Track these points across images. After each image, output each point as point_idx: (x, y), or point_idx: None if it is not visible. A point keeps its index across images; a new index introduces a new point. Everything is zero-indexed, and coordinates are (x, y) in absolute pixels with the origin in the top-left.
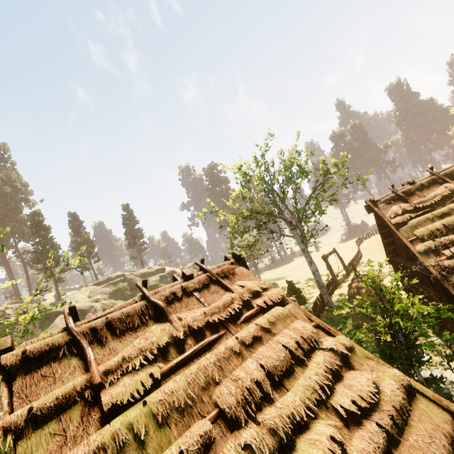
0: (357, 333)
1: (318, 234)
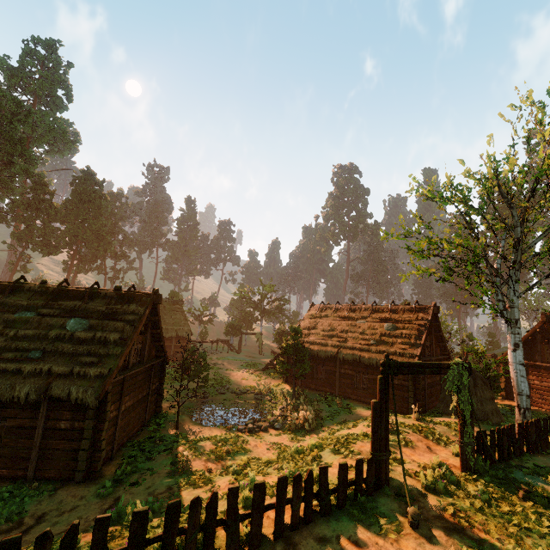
0: (506, 367)
1: (474, 306)
